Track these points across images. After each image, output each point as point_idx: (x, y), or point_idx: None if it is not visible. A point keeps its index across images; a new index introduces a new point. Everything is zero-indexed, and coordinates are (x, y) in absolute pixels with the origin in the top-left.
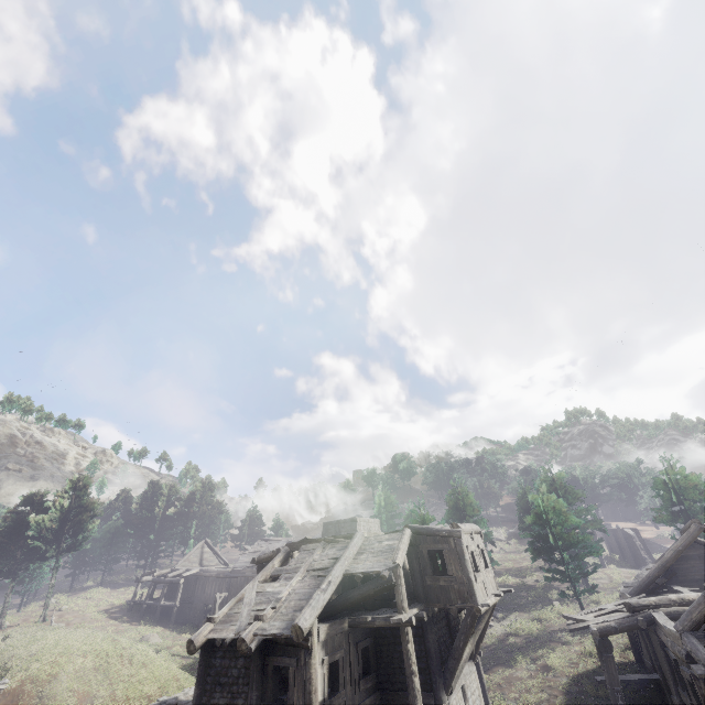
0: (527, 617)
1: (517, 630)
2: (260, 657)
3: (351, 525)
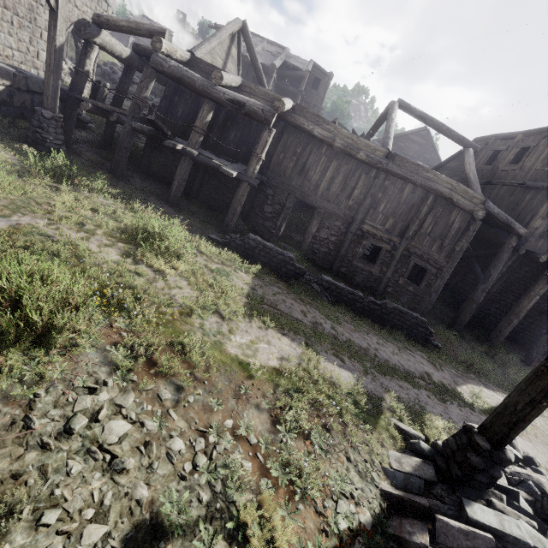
0: None
1: None
2: (247, 69)
3: None
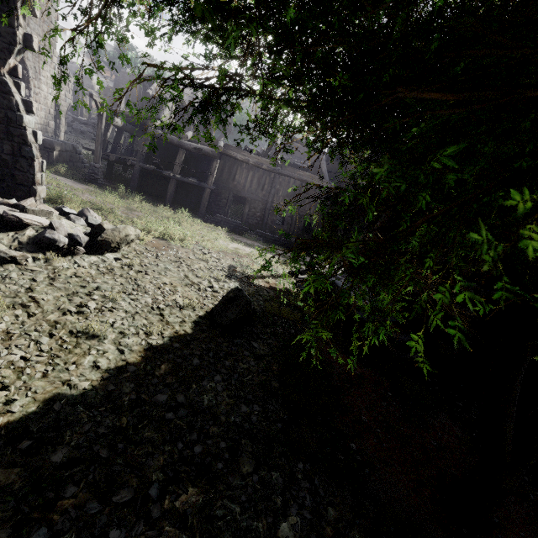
0: None
1: None
2: None
3: None
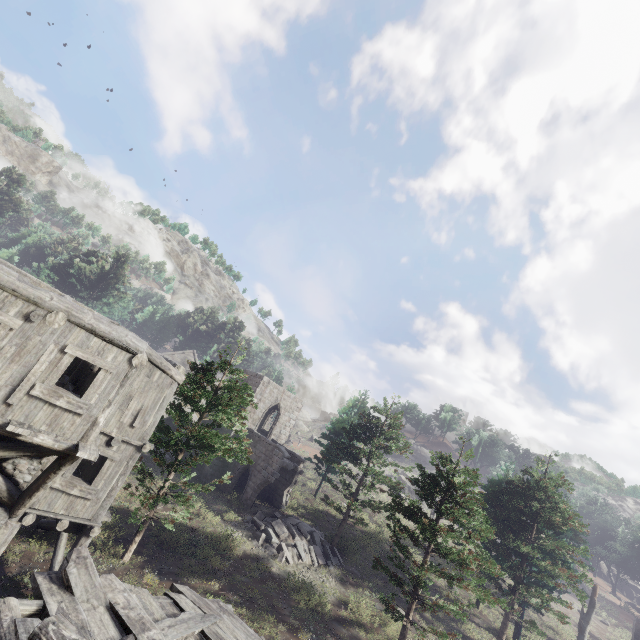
0: (344, 592)
1: (290, 586)
2: None
3: (256, 382)
